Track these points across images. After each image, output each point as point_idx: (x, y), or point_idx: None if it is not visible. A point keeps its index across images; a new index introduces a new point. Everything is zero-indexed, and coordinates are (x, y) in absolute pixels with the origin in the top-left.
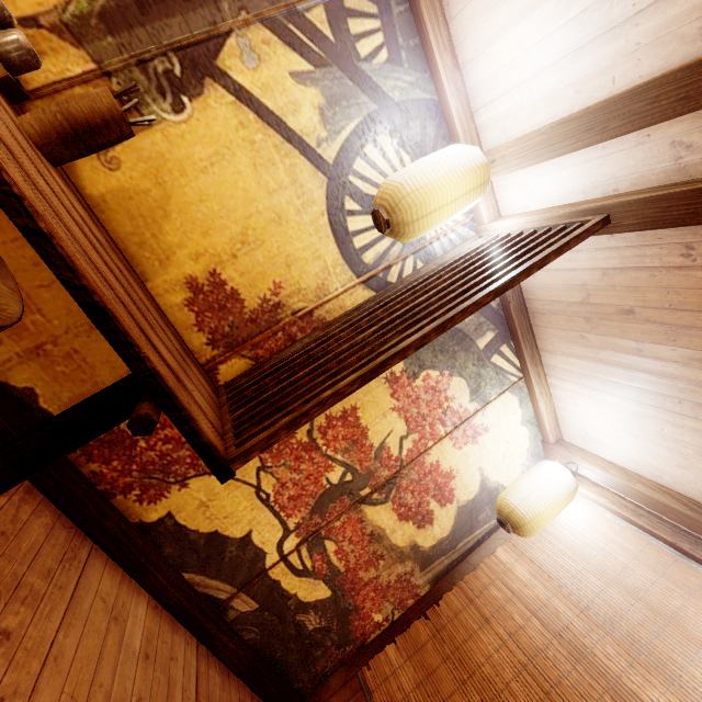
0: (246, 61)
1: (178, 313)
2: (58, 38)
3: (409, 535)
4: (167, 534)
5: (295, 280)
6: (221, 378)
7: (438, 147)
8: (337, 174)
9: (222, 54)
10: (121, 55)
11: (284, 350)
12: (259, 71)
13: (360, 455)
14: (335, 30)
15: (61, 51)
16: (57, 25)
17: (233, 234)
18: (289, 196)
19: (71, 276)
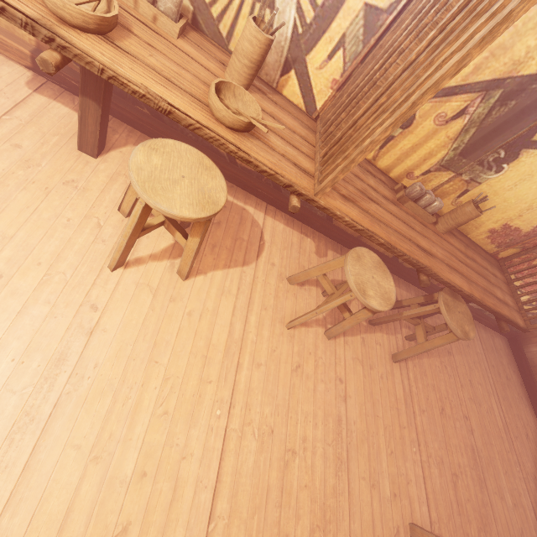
0: None
1: (481, 241)
2: (438, 172)
3: None
4: None
5: None
6: (499, 256)
7: None
8: None
9: None
10: (468, 164)
11: None
12: None
13: None
14: None
15: (439, 176)
16: (438, 168)
17: (521, 208)
18: None
19: (489, 309)
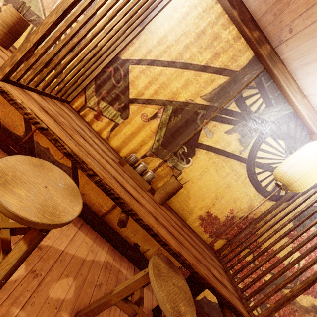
0: (208, 136)
1: (197, 228)
2: (151, 157)
3: (309, 301)
4: (204, 303)
5: (238, 206)
6: (215, 248)
7: (297, 131)
8: (249, 161)
9: (199, 138)
10: (168, 153)
11: (239, 235)
12: (213, 137)
13: (278, 269)
14: (240, 107)
15: (153, 160)
16: (151, 153)
17: (212, 197)
18: (231, 176)
19: (204, 281)
